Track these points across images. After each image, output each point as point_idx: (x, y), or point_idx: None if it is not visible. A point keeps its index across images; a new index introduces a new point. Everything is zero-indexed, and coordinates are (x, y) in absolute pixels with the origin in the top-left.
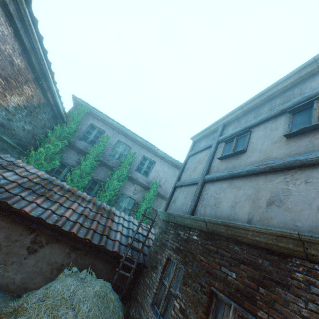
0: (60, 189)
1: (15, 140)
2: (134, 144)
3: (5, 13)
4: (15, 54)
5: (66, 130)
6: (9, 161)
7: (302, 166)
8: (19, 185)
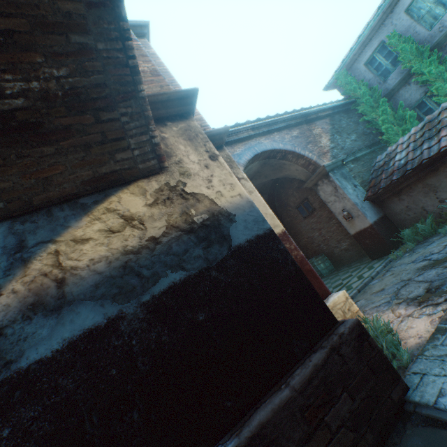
0: (445, 112)
1: (363, 149)
2: None
3: (267, 135)
4: (289, 134)
5: (366, 100)
6: (385, 157)
7: None
8: (412, 151)
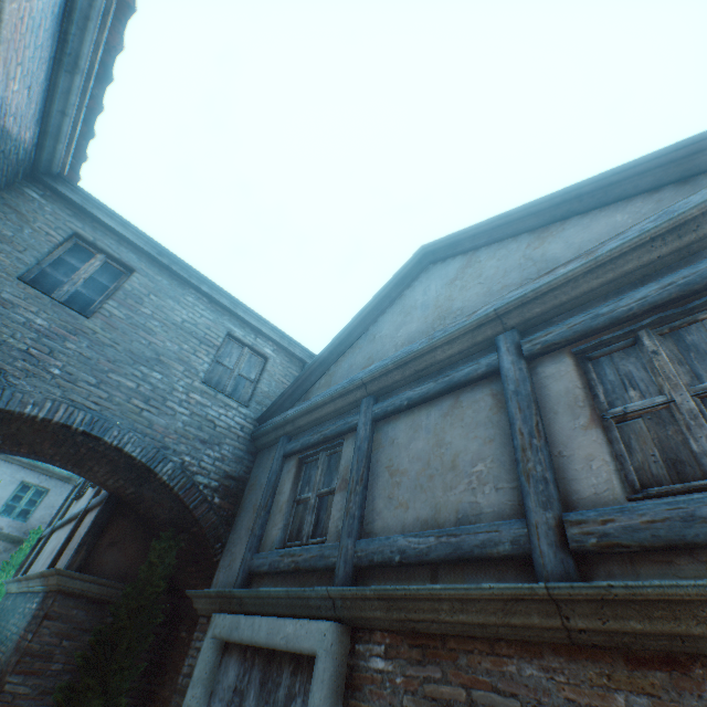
0: None
1: None
2: (3, 463)
3: None
4: None
5: None
6: None
7: (75, 518)
8: None
